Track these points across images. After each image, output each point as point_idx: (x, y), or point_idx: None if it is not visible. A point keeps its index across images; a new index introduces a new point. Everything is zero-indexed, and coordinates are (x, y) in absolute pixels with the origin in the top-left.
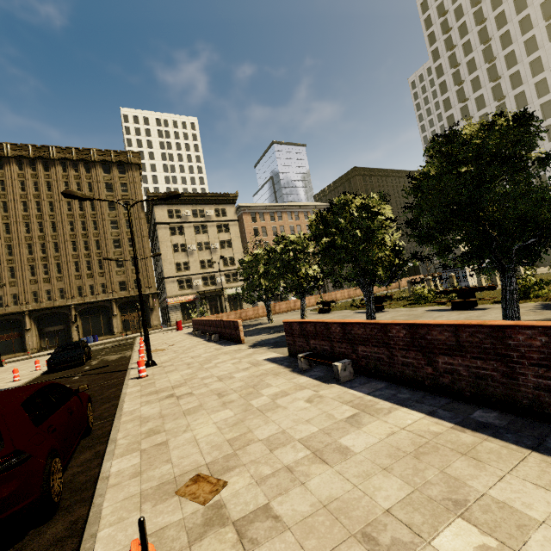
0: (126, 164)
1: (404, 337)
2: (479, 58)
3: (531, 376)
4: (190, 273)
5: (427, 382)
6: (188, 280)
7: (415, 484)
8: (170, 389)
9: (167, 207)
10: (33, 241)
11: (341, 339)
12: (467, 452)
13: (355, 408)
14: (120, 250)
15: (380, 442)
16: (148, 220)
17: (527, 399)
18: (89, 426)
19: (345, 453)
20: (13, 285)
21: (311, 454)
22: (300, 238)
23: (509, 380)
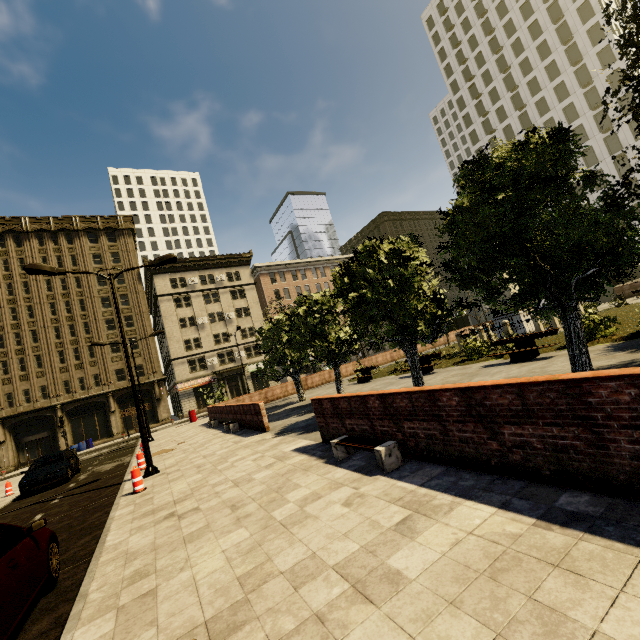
0: (117, 231)
1: (457, 405)
2: (500, 87)
3: (625, 442)
4: (203, 350)
5: (494, 462)
6: (200, 359)
7: (496, 625)
8: (172, 505)
9: (169, 275)
10: (4, 331)
11: (382, 415)
12: (559, 562)
13: (407, 508)
14: (114, 331)
15: (442, 559)
16: (148, 293)
17: (624, 474)
18: (51, 577)
19: (396, 581)
20: None
21: (350, 588)
22: (325, 297)
23: (597, 451)
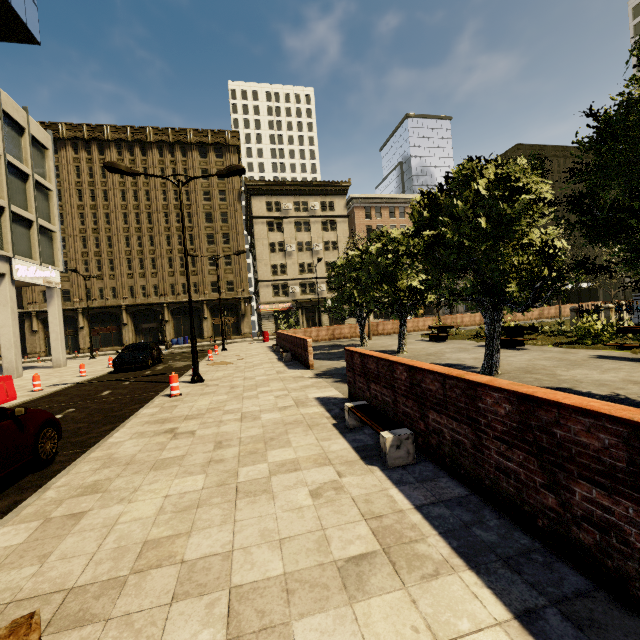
0: (224, 147)
1: (506, 416)
2: None
3: None
4: (287, 277)
5: (542, 522)
6: (284, 285)
7: None
8: (180, 420)
9: (266, 198)
10: (130, 233)
11: (407, 392)
12: None
13: (377, 538)
14: (213, 246)
15: None
16: (247, 214)
17: None
18: (39, 459)
19: None
20: (112, 278)
21: None
22: (405, 236)
23: None
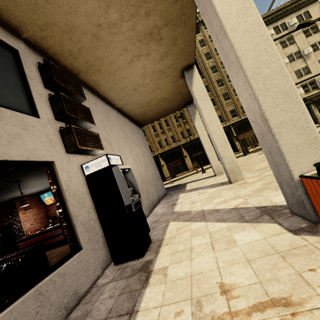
0: None
1: None
2: None
3: None
4: None
5: None
6: None
7: None
8: None
9: None
10: None
11: None
12: None
13: None
14: (223, 87)
15: None
16: None
17: None
18: None
19: None
20: (169, 131)
21: None
22: None
23: None
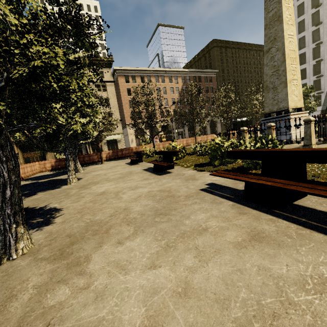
0: None
1: None
2: None
3: None
4: None
5: None
6: None
7: None
8: None
9: None
10: None
11: None
12: None
13: None
14: None
15: None
16: None
17: None
18: None
19: None
20: None
21: None
22: None
23: None
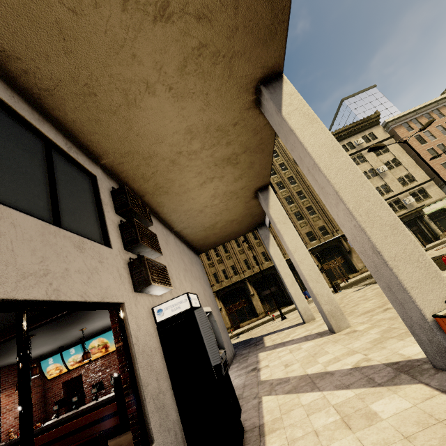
0: None
1: None
2: None
3: None
4: None
5: None
6: None
7: None
8: None
9: None
10: None
11: None
12: None
13: None
14: (293, 205)
15: None
16: None
17: None
18: None
19: None
20: (228, 258)
21: None
22: None
23: None
